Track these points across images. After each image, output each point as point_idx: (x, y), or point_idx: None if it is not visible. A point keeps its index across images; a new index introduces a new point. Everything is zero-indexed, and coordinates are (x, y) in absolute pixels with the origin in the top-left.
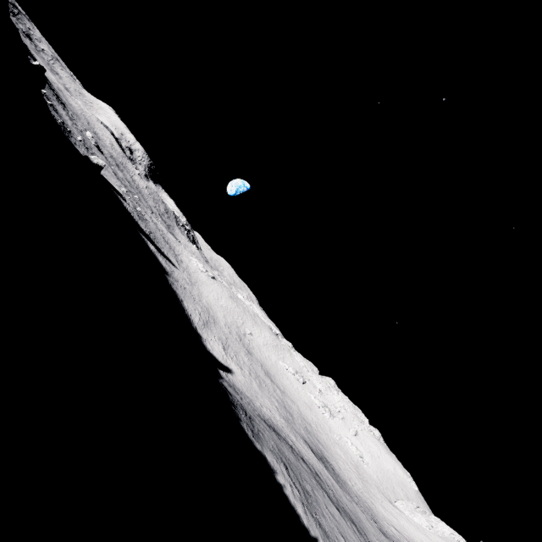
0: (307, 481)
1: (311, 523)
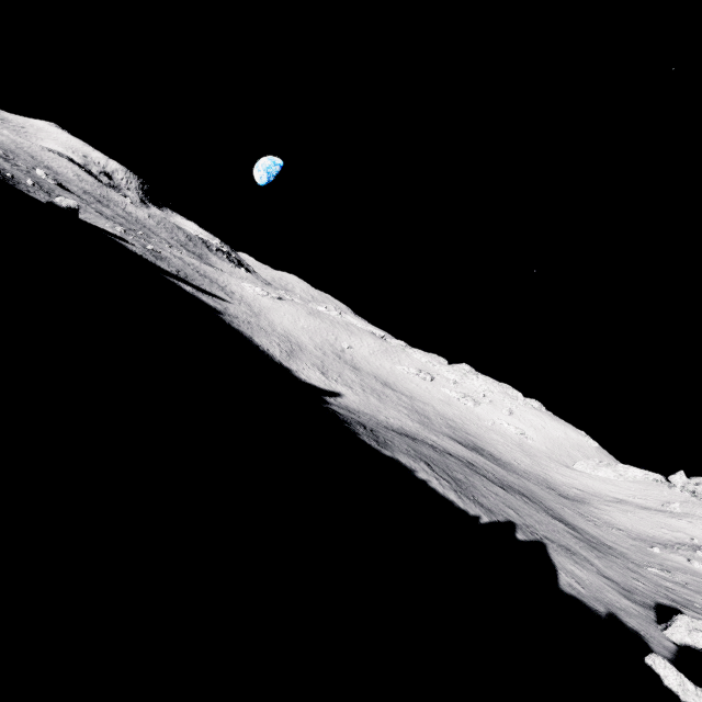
0: (458, 471)
1: (468, 505)
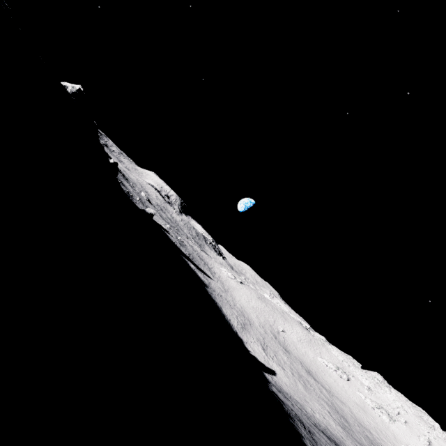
0: None
1: None
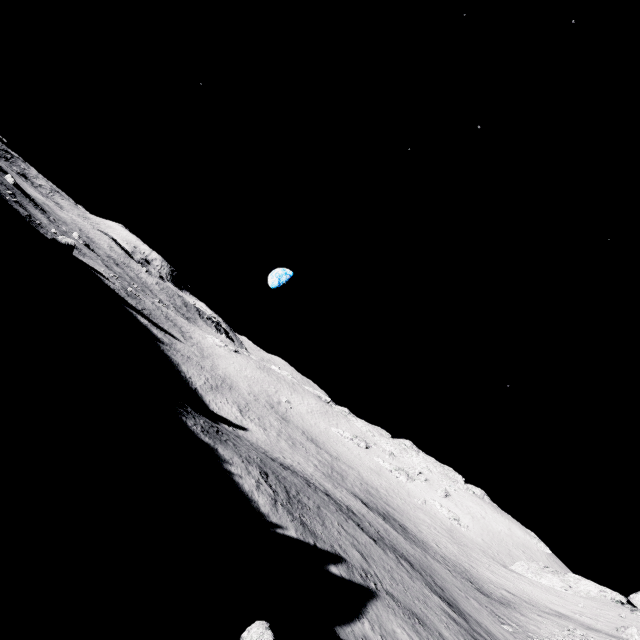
0: (313, 500)
1: (279, 515)
